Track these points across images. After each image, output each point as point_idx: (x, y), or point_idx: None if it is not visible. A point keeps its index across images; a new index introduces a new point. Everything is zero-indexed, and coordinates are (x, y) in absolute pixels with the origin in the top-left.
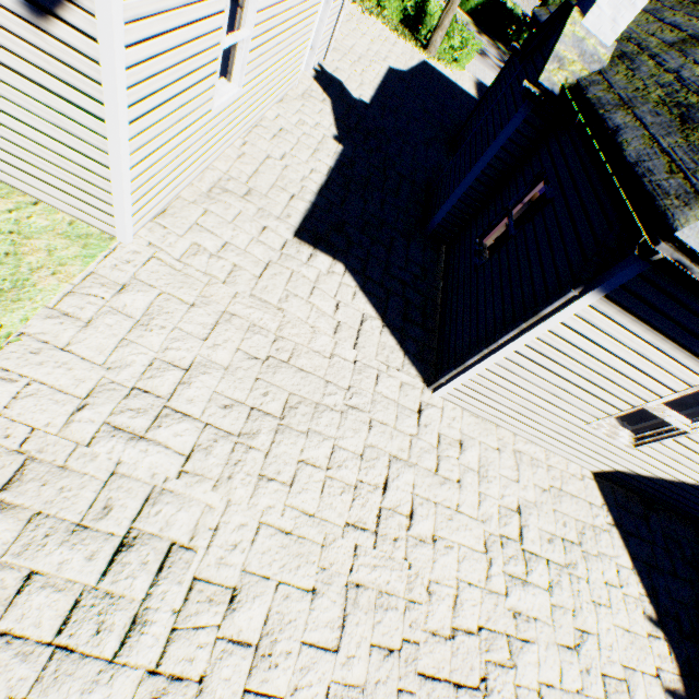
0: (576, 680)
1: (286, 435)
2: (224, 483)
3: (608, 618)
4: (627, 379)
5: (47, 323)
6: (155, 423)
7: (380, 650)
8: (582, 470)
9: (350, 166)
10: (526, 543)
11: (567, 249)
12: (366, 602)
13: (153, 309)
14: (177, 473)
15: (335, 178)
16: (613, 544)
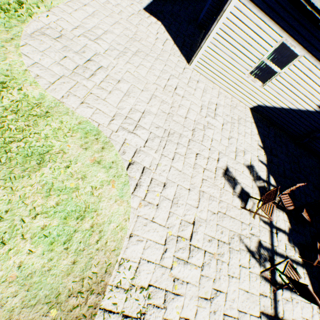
0: (226, 144)
1: (136, 57)
2: (117, 60)
3: (243, 139)
4: (255, 43)
5: (64, 7)
6: (96, 40)
7: (161, 110)
8: (246, 106)
9: None
10: (217, 112)
11: None
12: (158, 100)
13: (95, 14)
14: (103, 53)
15: None
16: (251, 126)
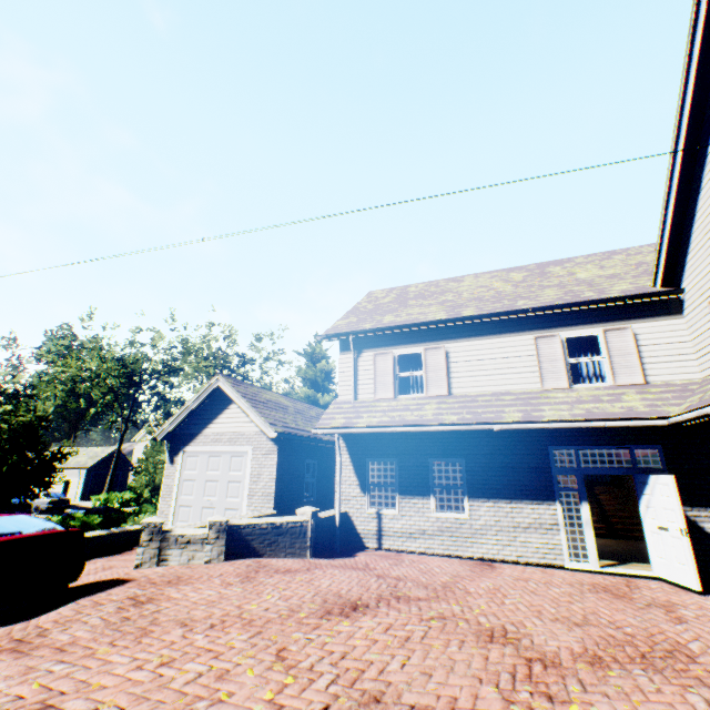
0: None
1: None
2: None
3: None
4: None
5: None
6: None
7: None
8: None
9: None
10: None
11: None
12: None
13: None
14: None
15: None
16: None
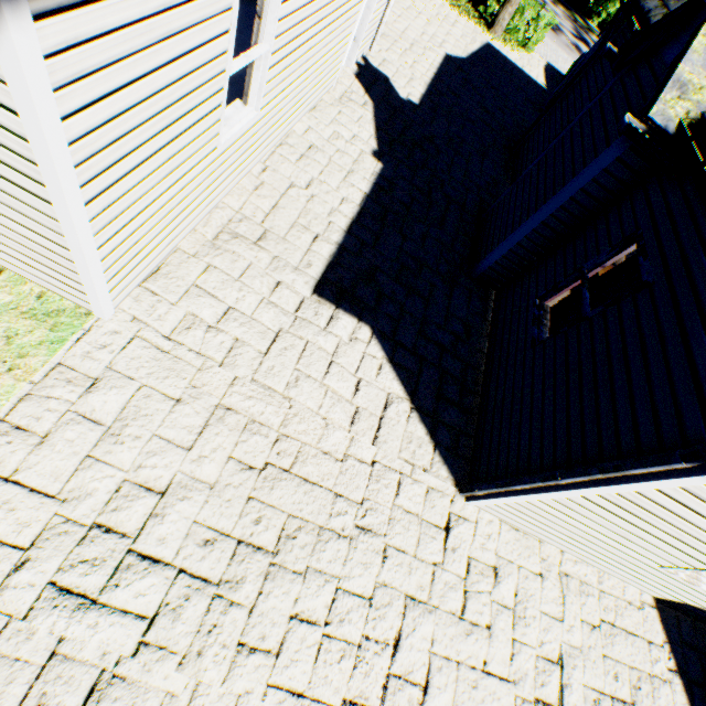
0: None
1: (278, 578)
2: (193, 657)
3: None
4: None
5: None
6: (114, 576)
7: None
8: (642, 594)
9: (388, 190)
10: None
11: (673, 378)
12: None
13: (129, 410)
14: (134, 648)
15: (370, 208)
16: (674, 700)
